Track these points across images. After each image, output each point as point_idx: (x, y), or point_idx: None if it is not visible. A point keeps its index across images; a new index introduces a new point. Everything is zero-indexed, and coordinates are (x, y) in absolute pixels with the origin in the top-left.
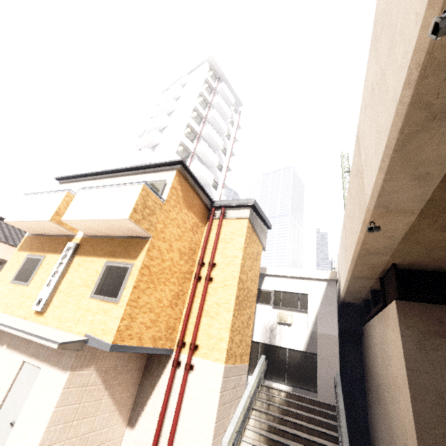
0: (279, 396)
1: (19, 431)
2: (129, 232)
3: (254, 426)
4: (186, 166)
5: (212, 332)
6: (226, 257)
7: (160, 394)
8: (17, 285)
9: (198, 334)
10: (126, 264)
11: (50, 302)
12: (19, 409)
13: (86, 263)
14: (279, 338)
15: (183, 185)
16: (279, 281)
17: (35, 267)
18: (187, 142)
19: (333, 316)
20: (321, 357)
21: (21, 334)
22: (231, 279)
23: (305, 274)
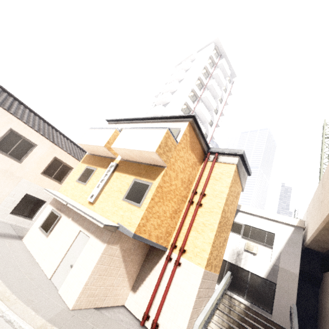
0: (239, 306)
1: (75, 271)
2: (152, 161)
3: (217, 322)
4: (196, 119)
5: (197, 243)
6: (214, 191)
7: (155, 276)
8: (79, 183)
9: (186, 242)
10: (147, 182)
11: (98, 198)
12: (75, 258)
13: (121, 177)
14: (244, 262)
15: (191, 133)
16: (250, 217)
17: (91, 175)
18: (190, 103)
19: (296, 257)
20: (280, 287)
21: (82, 214)
22: (216, 208)
23: (274, 217)
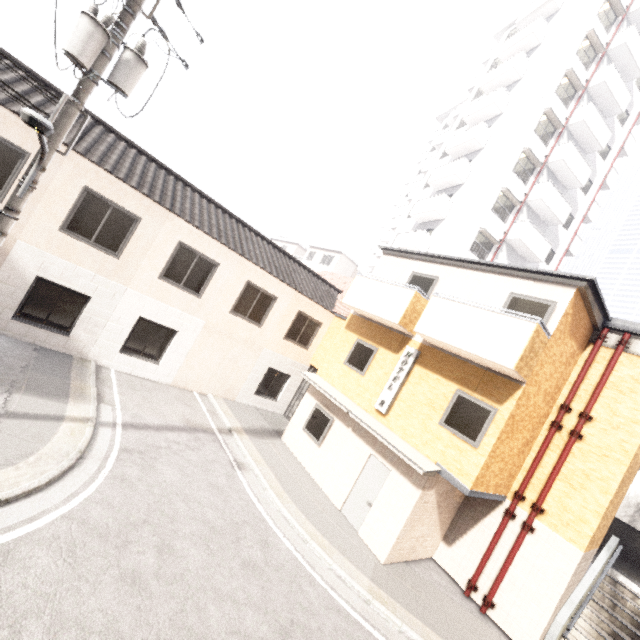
0: (632, 602)
1: (377, 514)
2: (496, 369)
3: (588, 617)
4: (595, 285)
5: (569, 506)
6: (614, 415)
7: (484, 534)
8: (351, 370)
9: (546, 496)
10: (486, 405)
11: (391, 407)
12: (372, 494)
13: (429, 379)
14: None
15: (576, 306)
16: None
17: (369, 359)
18: (537, 146)
19: None
20: None
21: (381, 439)
22: (617, 451)
23: None
